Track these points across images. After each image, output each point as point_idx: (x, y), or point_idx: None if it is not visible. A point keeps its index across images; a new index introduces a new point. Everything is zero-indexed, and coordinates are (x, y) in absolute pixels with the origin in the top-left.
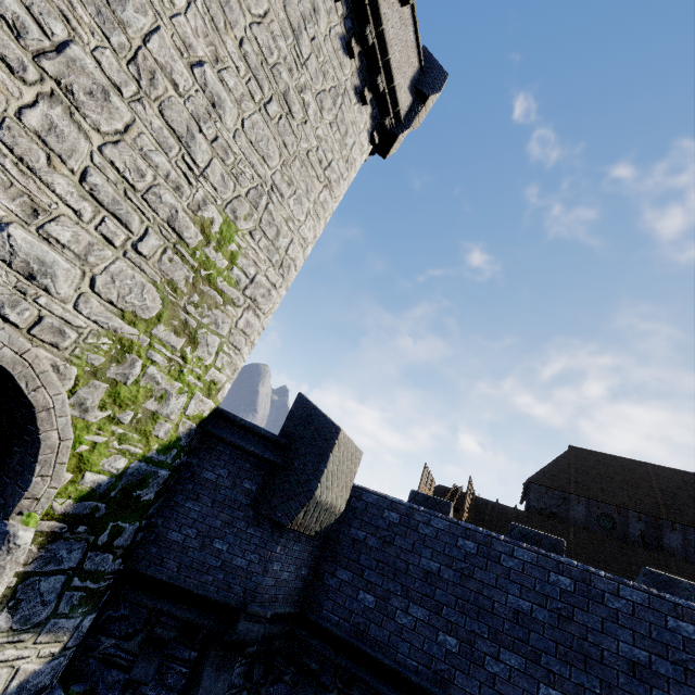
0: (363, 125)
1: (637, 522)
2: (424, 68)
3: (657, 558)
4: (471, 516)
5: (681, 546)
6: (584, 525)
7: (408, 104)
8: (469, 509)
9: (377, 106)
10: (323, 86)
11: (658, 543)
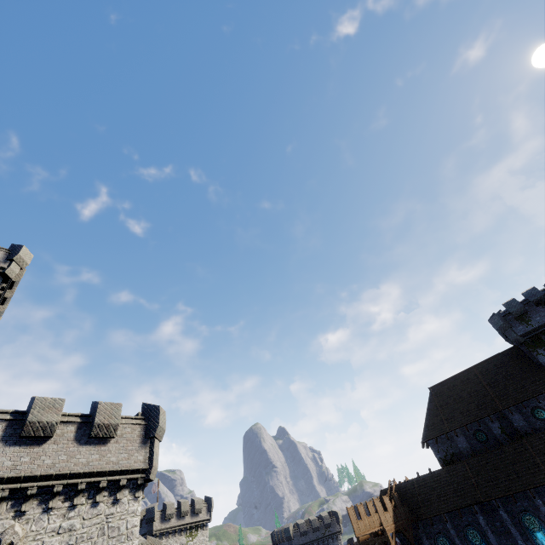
0: (127, 504)
1: (493, 423)
2: (146, 423)
3: (517, 447)
4: (407, 509)
5: (525, 422)
6: (472, 449)
7: (147, 451)
8: (395, 515)
9: (131, 480)
10: (93, 542)
11: (514, 429)
